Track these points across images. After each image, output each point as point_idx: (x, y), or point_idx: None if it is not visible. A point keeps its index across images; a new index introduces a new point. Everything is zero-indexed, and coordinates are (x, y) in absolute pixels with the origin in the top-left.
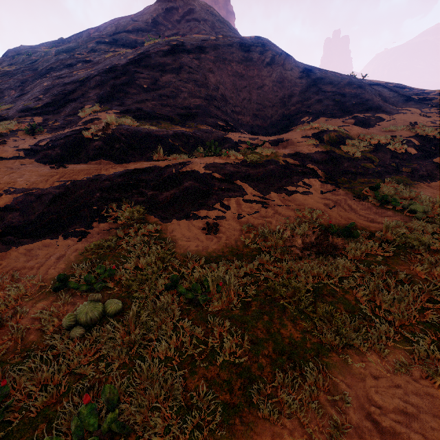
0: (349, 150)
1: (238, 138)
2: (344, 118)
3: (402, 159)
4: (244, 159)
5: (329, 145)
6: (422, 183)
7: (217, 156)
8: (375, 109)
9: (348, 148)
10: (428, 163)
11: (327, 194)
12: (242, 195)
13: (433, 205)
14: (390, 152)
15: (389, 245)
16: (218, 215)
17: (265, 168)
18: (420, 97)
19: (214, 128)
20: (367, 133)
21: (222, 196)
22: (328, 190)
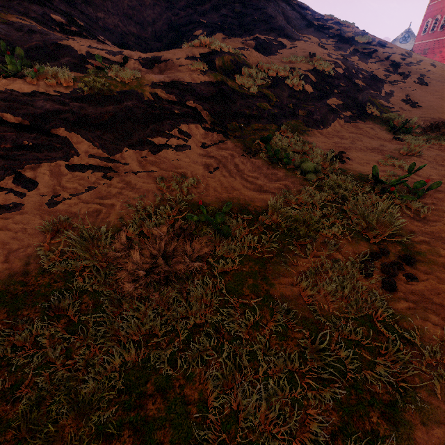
0: (245, 82)
1: (86, 49)
2: (245, 38)
3: (299, 99)
4: (78, 87)
5: (223, 74)
6: (315, 130)
7: (20, 77)
8: (278, 31)
9: (244, 79)
10: (322, 106)
11: (211, 148)
12: (66, 157)
13: (324, 162)
14: (288, 90)
15: (273, 233)
16: (4, 203)
17: (119, 106)
18: (320, 23)
19: (42, 24)
20: (267, 61)
21: (21, 160)
22: (214, 141)
